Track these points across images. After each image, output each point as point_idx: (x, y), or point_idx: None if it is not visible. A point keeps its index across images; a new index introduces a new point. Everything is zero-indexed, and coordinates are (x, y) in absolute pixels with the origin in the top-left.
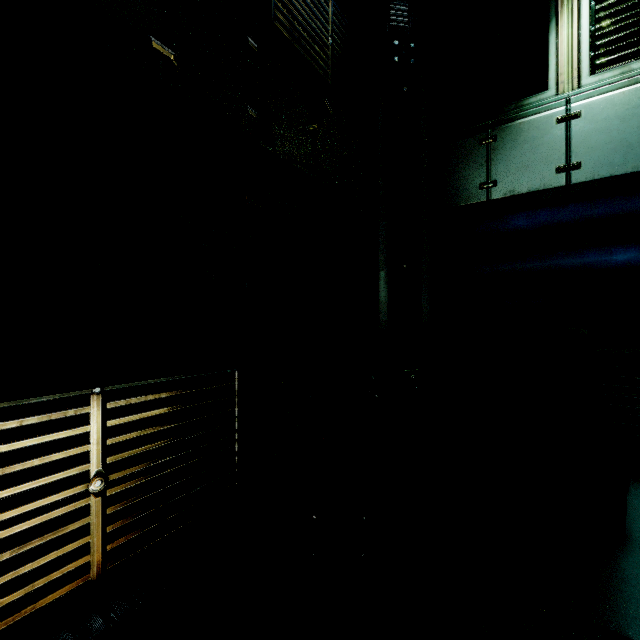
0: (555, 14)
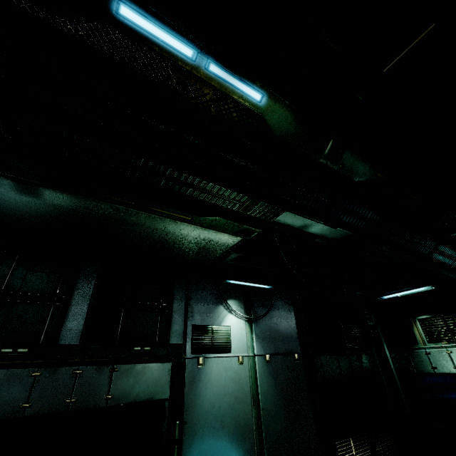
0: (412, 324)
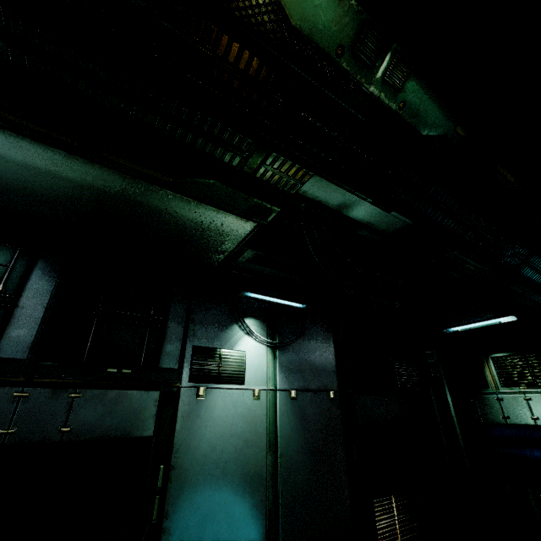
0: (483, 364)
